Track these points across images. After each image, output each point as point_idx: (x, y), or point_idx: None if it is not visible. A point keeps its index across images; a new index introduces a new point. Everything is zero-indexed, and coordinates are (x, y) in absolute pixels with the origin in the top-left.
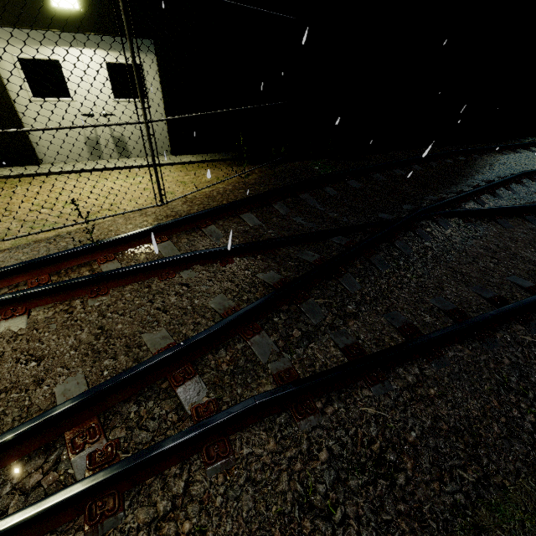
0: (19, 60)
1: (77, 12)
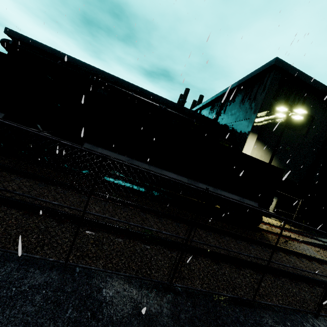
0: None
1: None
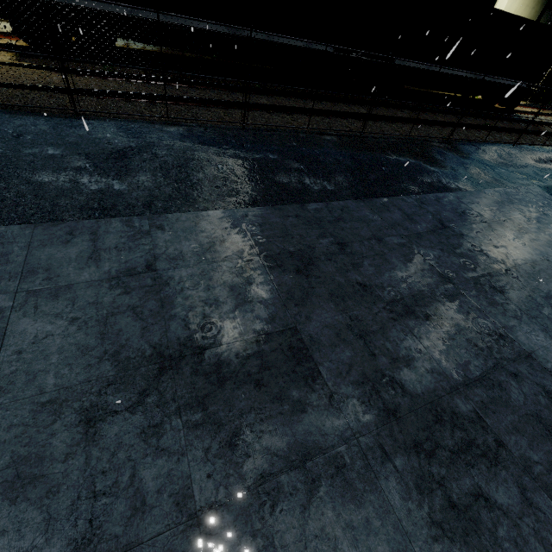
0: None
1: None
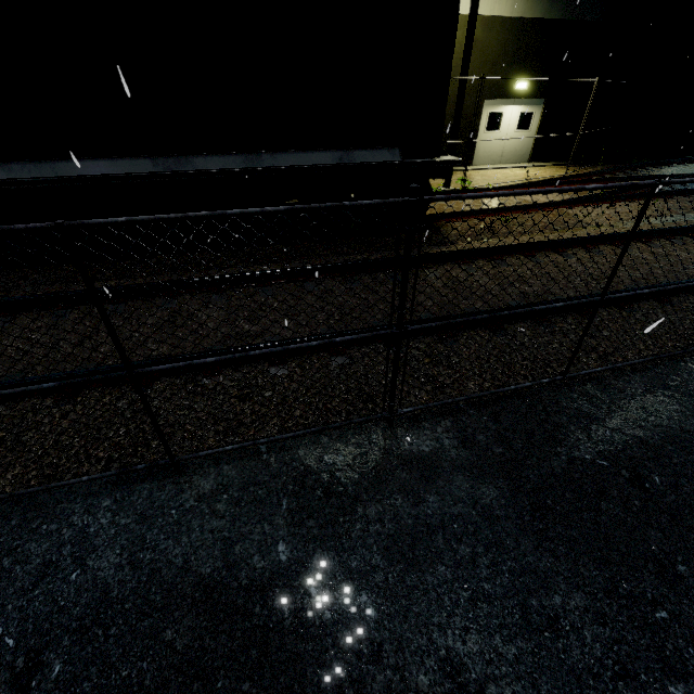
0: (488, 114)
1: (521, 90)
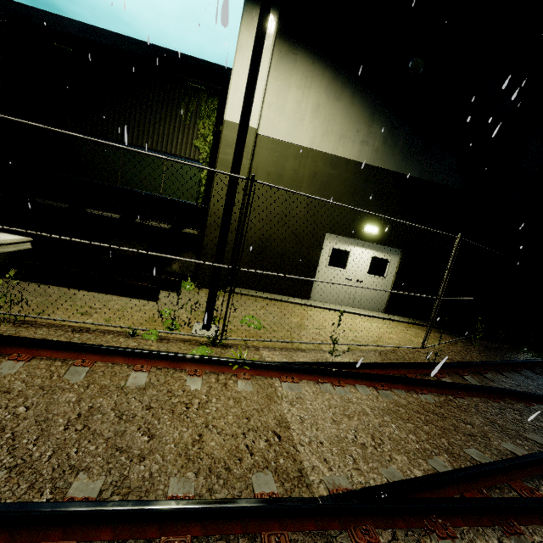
0: (332, 248)
1: (372, 234)
